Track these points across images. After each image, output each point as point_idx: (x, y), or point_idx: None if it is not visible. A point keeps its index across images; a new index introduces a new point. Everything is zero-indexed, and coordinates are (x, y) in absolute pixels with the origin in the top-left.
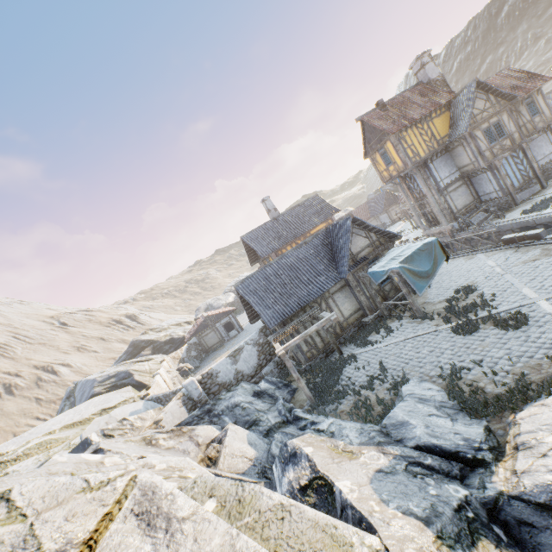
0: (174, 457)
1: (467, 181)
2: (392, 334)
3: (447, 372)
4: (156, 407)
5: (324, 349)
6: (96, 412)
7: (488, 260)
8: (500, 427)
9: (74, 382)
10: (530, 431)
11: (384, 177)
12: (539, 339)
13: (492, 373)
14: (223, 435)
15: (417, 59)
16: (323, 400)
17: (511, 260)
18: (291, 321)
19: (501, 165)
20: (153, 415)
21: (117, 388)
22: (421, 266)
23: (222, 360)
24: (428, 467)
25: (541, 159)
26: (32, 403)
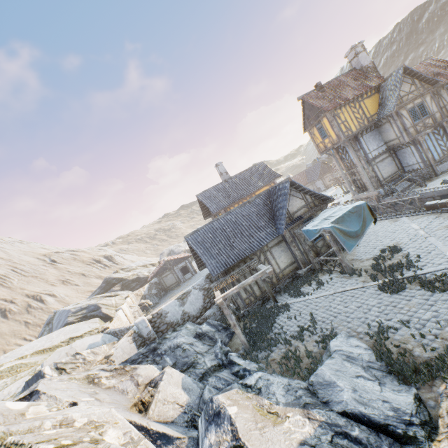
0: (99, 409)
1: (392, 154)
2: (323, 287)
3: (374, 329)
4: (112, 340)
5: (261, 297)
6: (64, 340)
7: (412, 224)
8: (431, 397)
9: (54, 311)
10: None
11: (320, 148)
12: None
13: (420, 335)
14: (160, 378)
15: (351, 48)
16: (257, 346)
17: (433, 224)
18: (233, 270)
19: (423, 140)
20: (106, 349)
21: (87, 319)
22: (351, 226)
23: (171, 301)
24: (355, 440)
25: None
26: (21, 325)
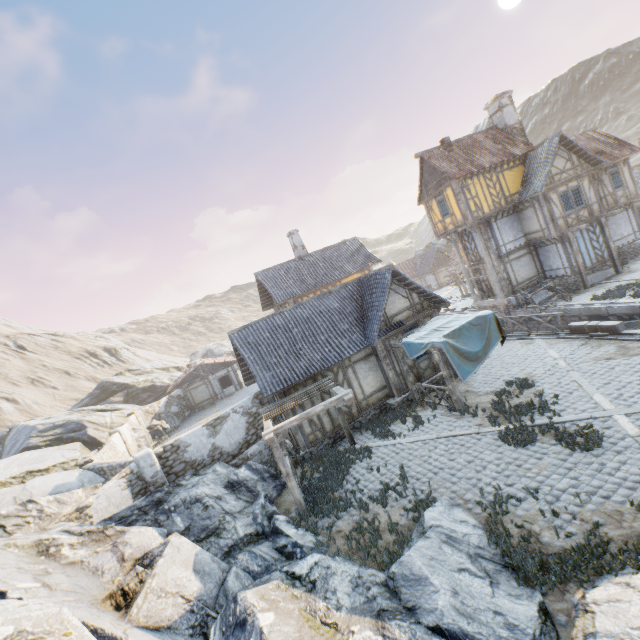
0: (41, 608)
1: (532, 251)
2: (422, 427)
3: (488, 497)
4: (96, 481)
5: (333, 433)
6: (17, 475)
7: (550, 350)
8: (562, 609)
9: (9, 426)
10: (613, 635)
11: (438, 229)
12: (618, 471)
13: (553, 512)
14: (160, 551)
15: (495, 98)
16: (317, 509)
17: (578, 353)
18: (295, 391)
19: (574, 238)
20: (82, 496)
21: (62, 442)
22: (470, 344)
23: (197, 429)
24: None
25: (618, 239)
26: None
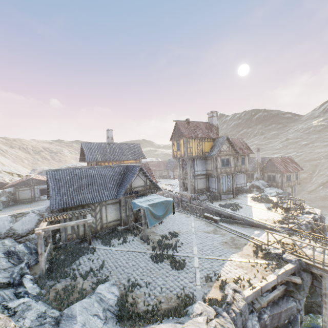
0: None
1: (207, 177)
2: (125, 244)
3: (130, 283)
4: None
5: (82, 237)
6: None
7: (193, 222)
8: None
9: None
10: None
11: (174, 154)
12: (181, 281)
13: (149, 294)
14: None
15: (211, 112)
16: (51, 275)
17: (201, 227)
18: (70, 210)
19: (222, 178)
20: None
21: None
22: (158, 211)
23: (4, 216)
24: None
25: (238, 184)
26: None
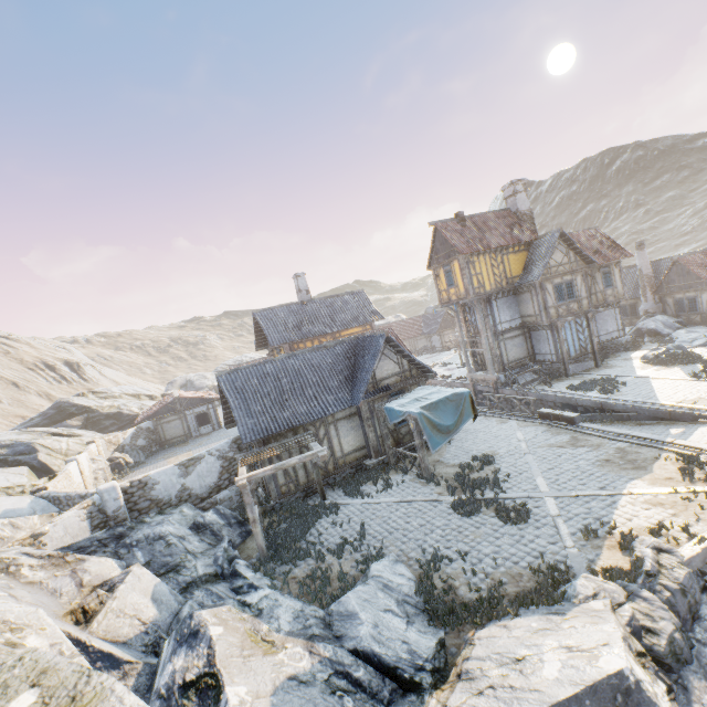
0: (21, 606)
1: (526, 333)
2: (390, 490)
3: (428, 557)
4: (49, 510)
5: (306, 487)
6: None
7: (518, 431)
8: (456, 643)
9: None
10: (480, 658)
11: (442, 297)
12: (531, 543)
13: (472, 572)
14: (121, 579)
15: (511, 183)
16: (278, 556)
17: (539, 438)
18: (275, 441)
19: (563, 327)
20: (37, 523)
21: (6, 465)
22: (444, 418)
23: (169, 467)
24: (355, 681)
25: (603, 334)
26: None
